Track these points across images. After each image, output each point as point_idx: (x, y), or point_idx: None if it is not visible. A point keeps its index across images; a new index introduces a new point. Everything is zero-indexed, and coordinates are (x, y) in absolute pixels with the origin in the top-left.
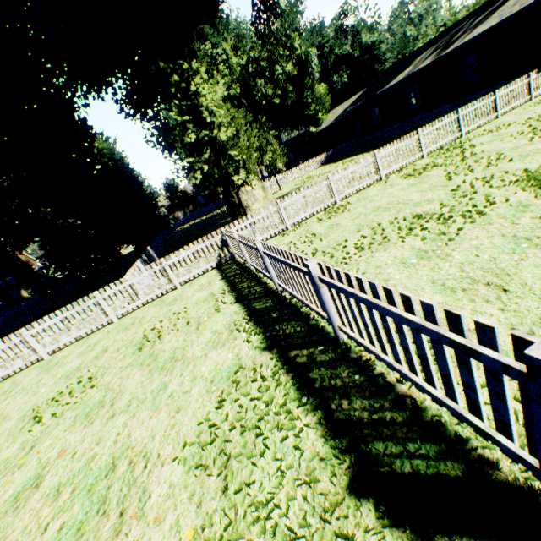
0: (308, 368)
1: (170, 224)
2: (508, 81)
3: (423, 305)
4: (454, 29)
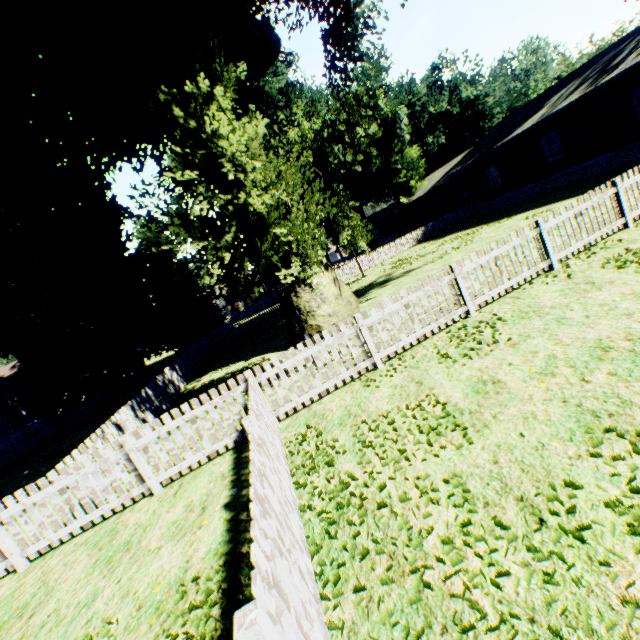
0: None
1: (224, 319)
2: None
3: None
4: (607, 54)
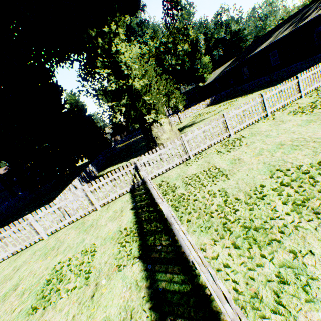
0: None
1: (111, 144)
2: None
3: None
4: (304, 9)
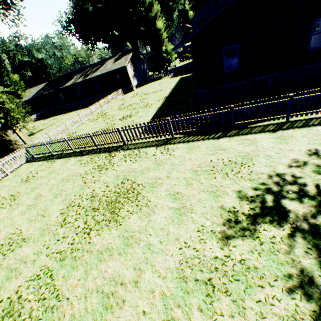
0: (95, 152)
1: None
2: (110, 92)
3: (109, 129)
4: (86, 69)
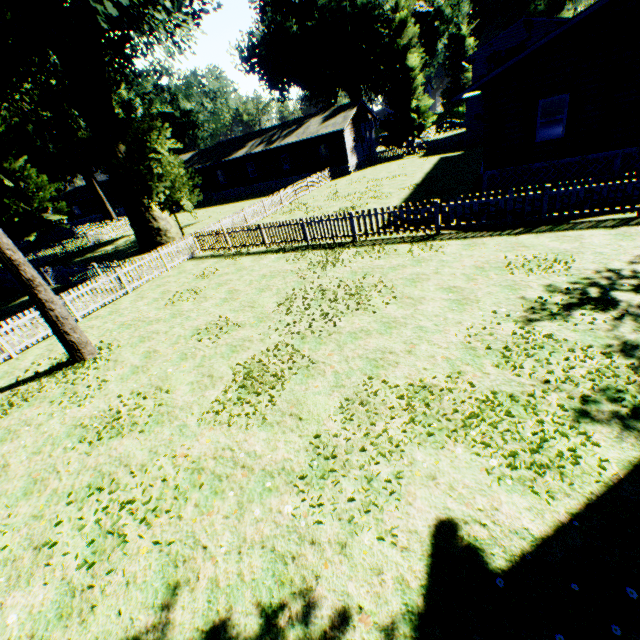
0: (306, 249)
1: None
2: (307, 174)
3: (336, 215)
4: (270, 132)
